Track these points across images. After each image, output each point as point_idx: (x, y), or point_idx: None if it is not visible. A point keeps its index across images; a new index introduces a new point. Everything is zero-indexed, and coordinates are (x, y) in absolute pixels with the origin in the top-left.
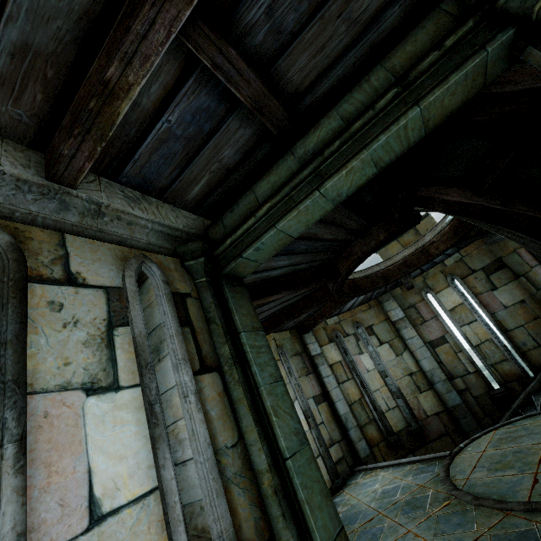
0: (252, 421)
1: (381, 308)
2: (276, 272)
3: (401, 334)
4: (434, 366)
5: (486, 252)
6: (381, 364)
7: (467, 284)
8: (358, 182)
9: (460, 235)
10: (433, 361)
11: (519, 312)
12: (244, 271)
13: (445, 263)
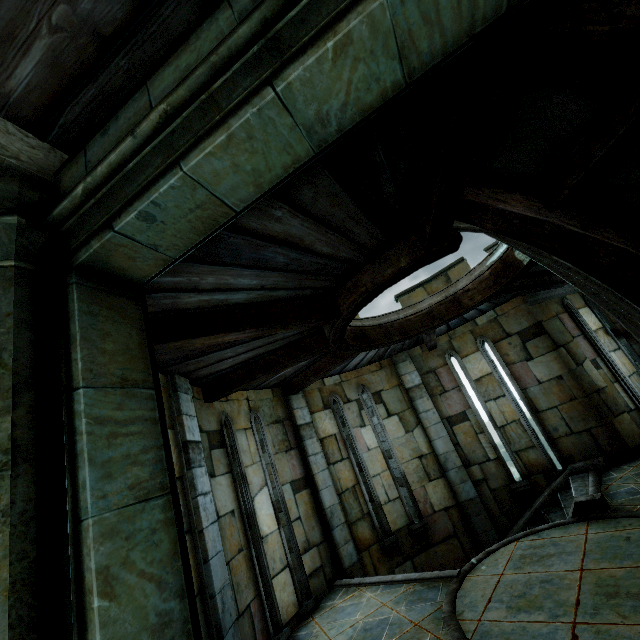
0: (4, 629)
1: (395, 369)
2: (239, 297)
3: (414, 405)
4: (449, 448)
5: (525, 313)
6: (386, 442)
7: (498, 350)
8: (363, 96)
9: (502, 283)
10: (449, 442)
11: (554, 390)
12: (134, 268)
13: (476, 321)
